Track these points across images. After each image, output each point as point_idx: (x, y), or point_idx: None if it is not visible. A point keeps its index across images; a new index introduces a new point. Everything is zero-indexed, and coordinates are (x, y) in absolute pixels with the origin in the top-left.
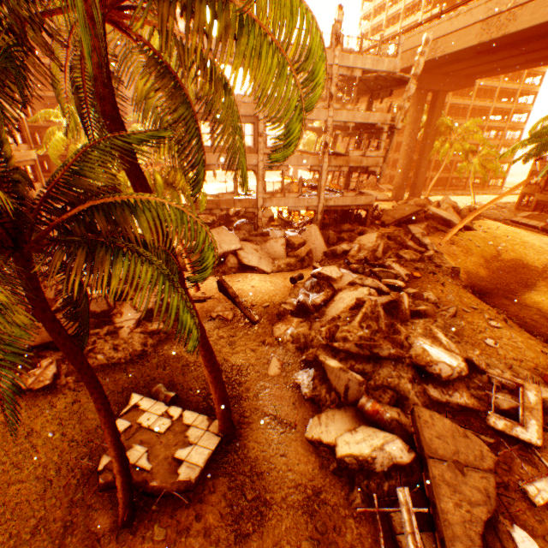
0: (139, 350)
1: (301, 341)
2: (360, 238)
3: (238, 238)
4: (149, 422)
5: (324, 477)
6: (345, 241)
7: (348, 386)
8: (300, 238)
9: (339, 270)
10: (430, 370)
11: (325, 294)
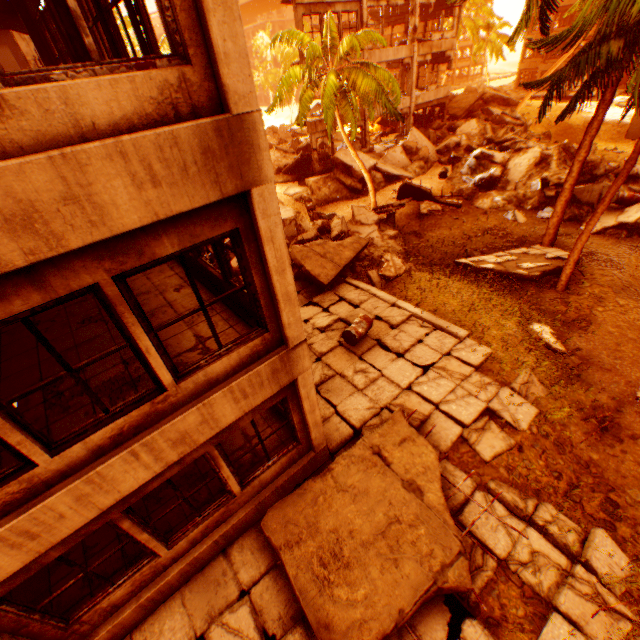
0: (401, 250)
1: (513, 201)
2: (459, 130)
3: (365, 155)
4: (499, 260)
5: (623, 241)
6: (448, 137)
7: (601, 194)
8: (413, 142)
9: (486, 150)
10: (630, 173)
11: (499, 167)
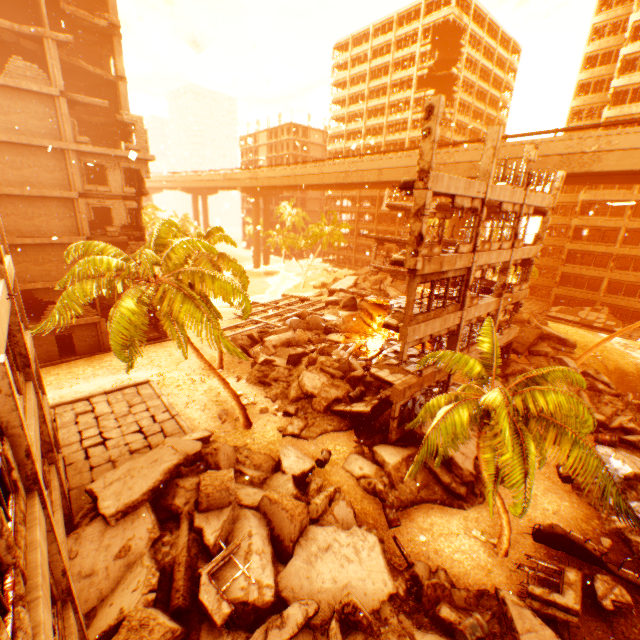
0: None
1: None
2: None
3: None
4: None
5: None
6: None
7: None
8: None
9: (622, 455)
10: None
11: None
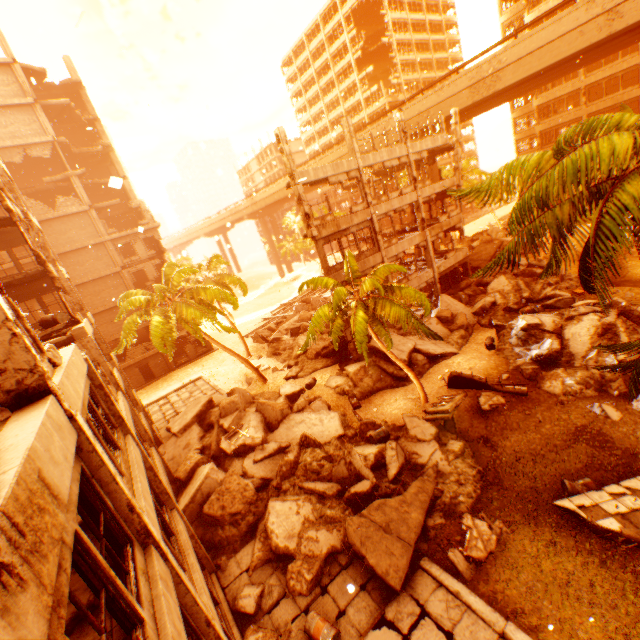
0: (475, 474)
1: (591, 383)
2: (490, 287)
3: (401, 336)
4: (620, 507)
5: None
6: (480, 295)
7: None
8: (446, 310)
9: (530, 316)
10: None
11: (555, 338)
